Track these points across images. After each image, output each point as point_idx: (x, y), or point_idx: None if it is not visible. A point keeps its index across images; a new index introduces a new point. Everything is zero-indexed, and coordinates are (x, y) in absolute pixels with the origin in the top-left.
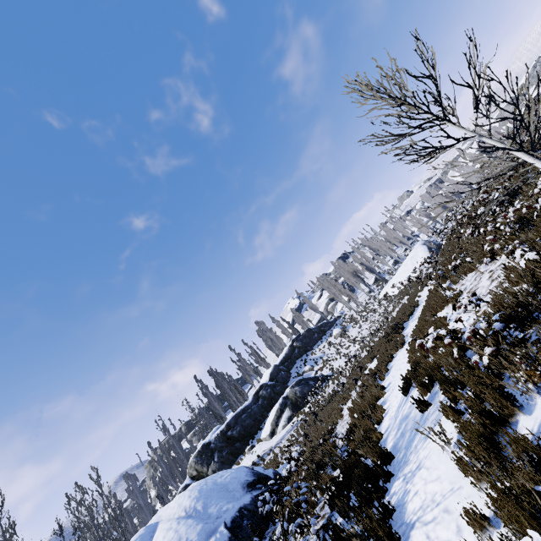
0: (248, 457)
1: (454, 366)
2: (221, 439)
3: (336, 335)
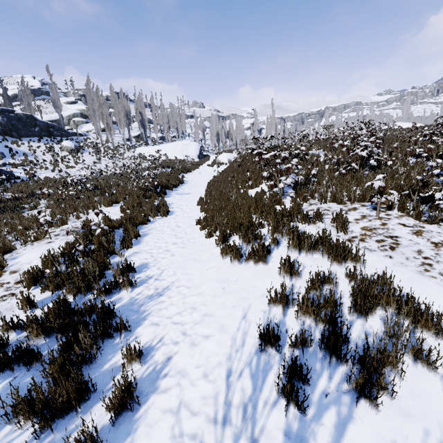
0: None
1: None
2: None
3: (65, 147)
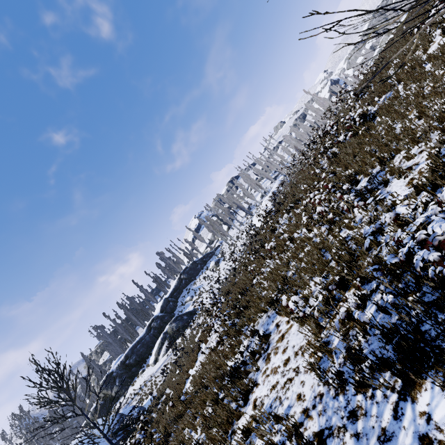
0: (140, 380)
1: (162, 431)
2: (121, 368)
3: (212, 267)
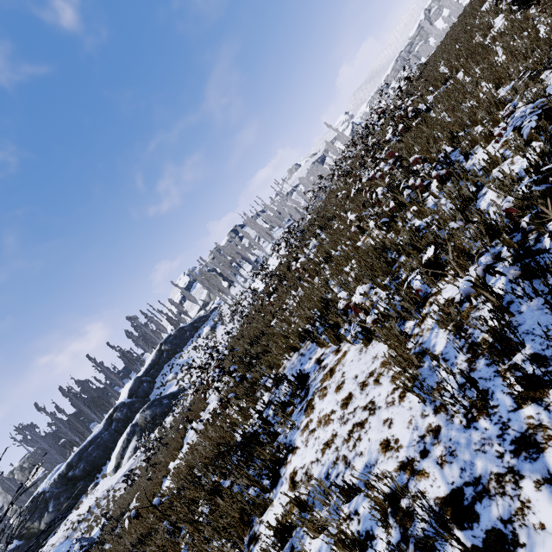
0: (89, 499)
1: None
2: (60, 484)
3: (206, 334)
